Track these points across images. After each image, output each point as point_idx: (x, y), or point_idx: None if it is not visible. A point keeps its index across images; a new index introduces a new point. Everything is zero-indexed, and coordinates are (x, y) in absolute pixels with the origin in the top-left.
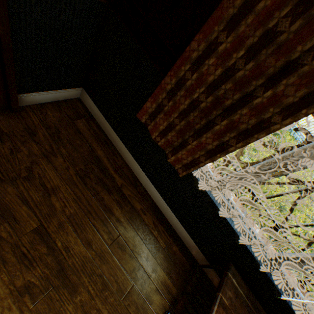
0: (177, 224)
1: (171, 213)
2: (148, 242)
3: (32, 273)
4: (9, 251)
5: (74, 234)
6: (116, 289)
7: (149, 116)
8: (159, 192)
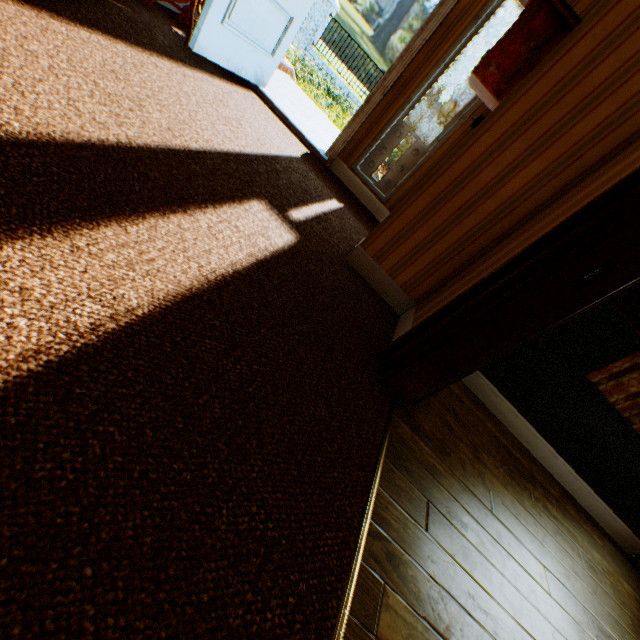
0: (596, 505)
1: (589, 490)
2: (592, 544)
3: (586, 639)
4: (560, 619)
5: (562, 565)
6: (625, 627)
7: (608, 374)
8: (569, 463)
